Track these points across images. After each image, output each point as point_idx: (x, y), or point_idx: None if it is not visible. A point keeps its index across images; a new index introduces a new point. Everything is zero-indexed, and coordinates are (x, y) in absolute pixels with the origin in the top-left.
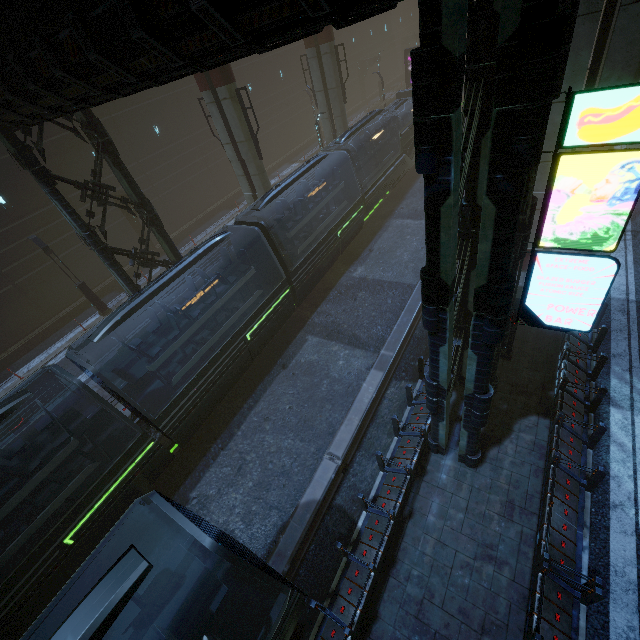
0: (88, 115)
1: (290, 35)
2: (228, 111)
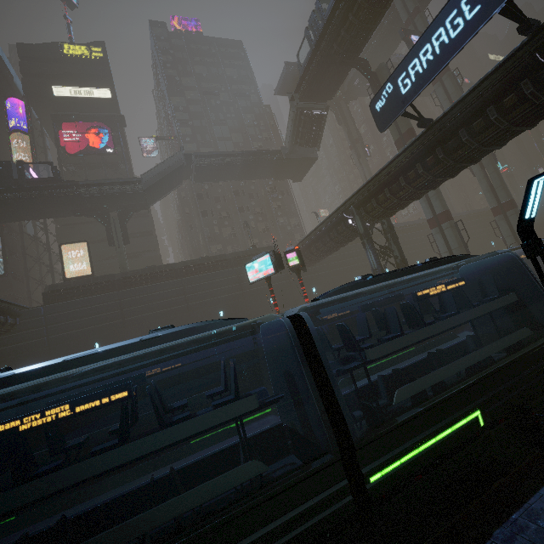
0: (389, 223)
1: (523, 122)
2: (448, 234)
